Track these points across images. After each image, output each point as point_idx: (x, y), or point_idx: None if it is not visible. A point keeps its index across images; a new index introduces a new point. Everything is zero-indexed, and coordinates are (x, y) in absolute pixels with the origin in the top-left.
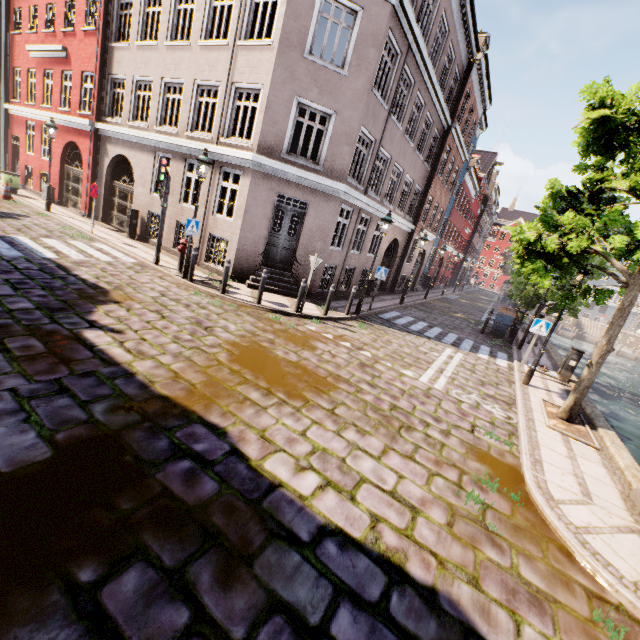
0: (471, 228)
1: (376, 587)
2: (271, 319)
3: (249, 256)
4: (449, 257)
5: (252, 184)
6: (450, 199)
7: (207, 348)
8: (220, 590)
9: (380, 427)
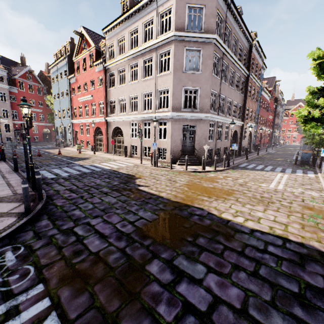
0: (272, 115)
1: (279, 242)
2: (194, 175)
3: (175, 152)
4: (264, 132)
5: (172, 124)
6: (257, 105)
7: (179, 187)
8: (228, 242)
9: (259, 203)
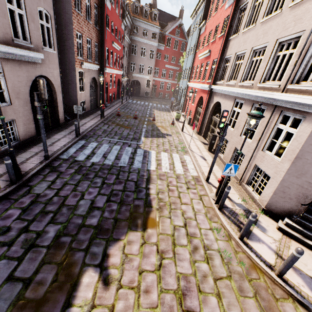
0: None
1: None
2: None
3: (289, 198)
4: None
5: None
6: None
7: None
8: None
9: None
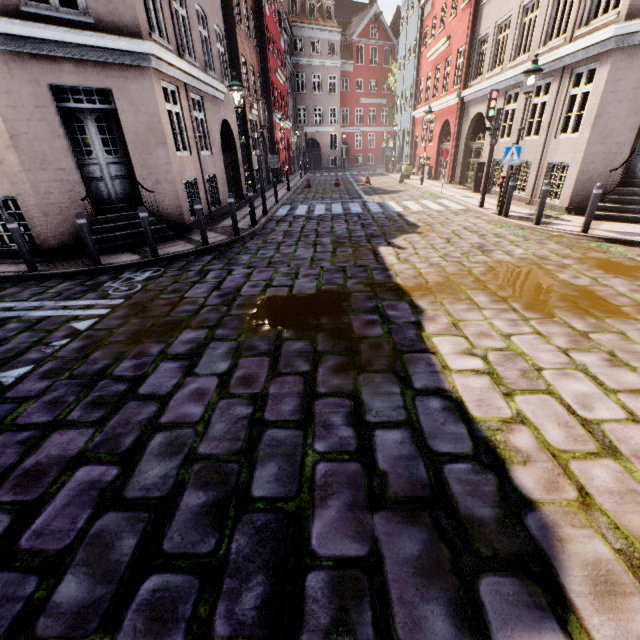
0: None
1: (449, 447)
2: (591, 248)
3: (597, 177)
4: None
5: (611, 72)
6: None
7: (468, 263)
8: (331, 371)
9: None
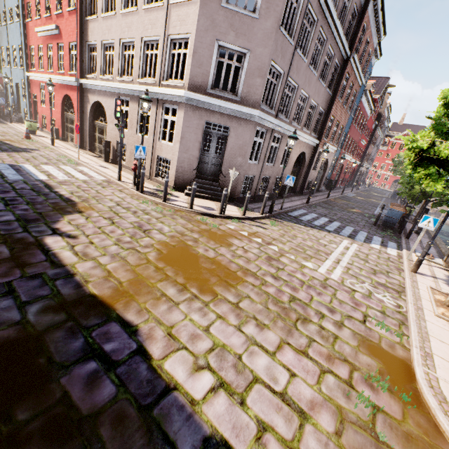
0: (366, 140)
1: None
2: (199, 221)
3: (186, 171)
4: (348, 164)
5: (185, 115)
6: (349, 117)
7: (141, 248)
8: None
9: (278, 320)
